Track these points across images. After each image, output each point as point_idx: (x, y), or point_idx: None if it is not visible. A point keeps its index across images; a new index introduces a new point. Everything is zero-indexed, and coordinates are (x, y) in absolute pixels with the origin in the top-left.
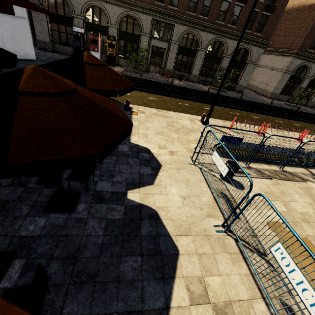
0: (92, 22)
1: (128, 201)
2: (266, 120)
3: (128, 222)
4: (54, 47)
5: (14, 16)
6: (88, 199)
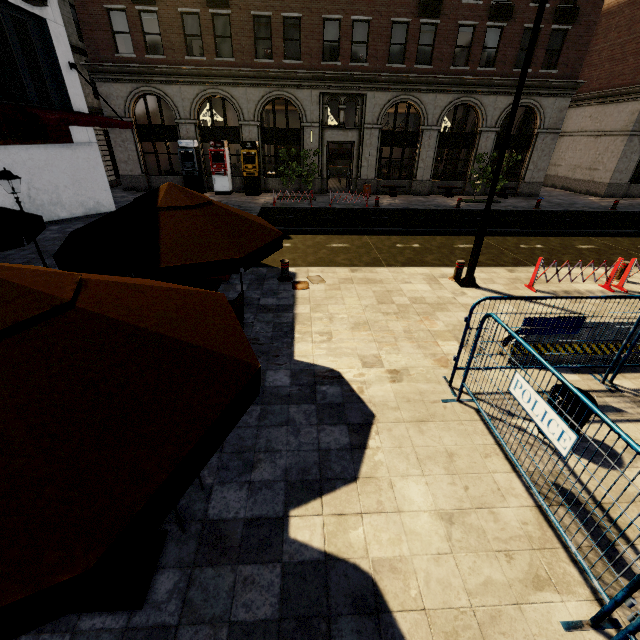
0: (211, 126)
1: (292, 548)
2: (615, 250)
3: (293, 633)
4: (150, 181)
5: (74, 144)
6: (186, 551)
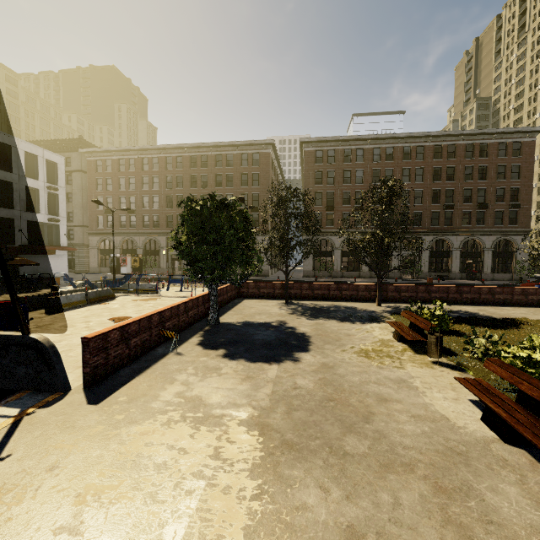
0: (127, 249)
1: None
2: (201, 285)
3: None
4: (101, 270)
5: (59, 255)
6: None
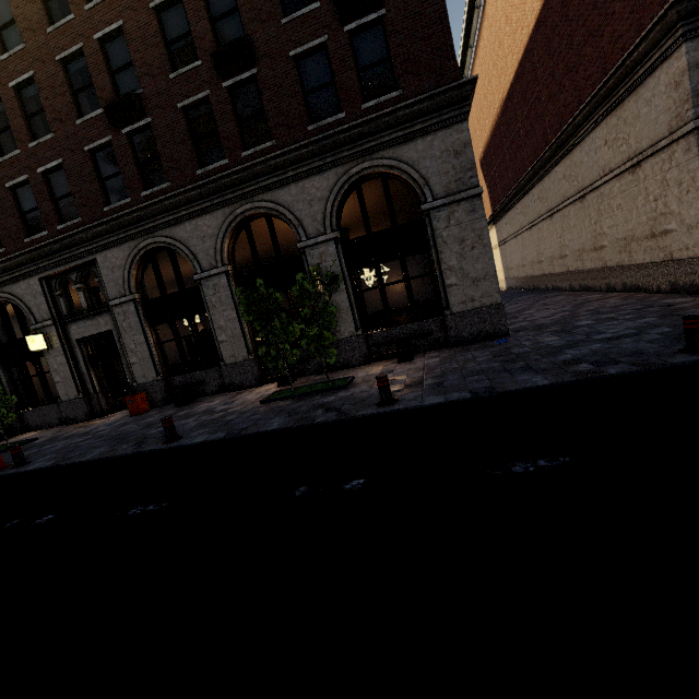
0: None
1: None
2: None
3: None
4: None
5: None
6: None
